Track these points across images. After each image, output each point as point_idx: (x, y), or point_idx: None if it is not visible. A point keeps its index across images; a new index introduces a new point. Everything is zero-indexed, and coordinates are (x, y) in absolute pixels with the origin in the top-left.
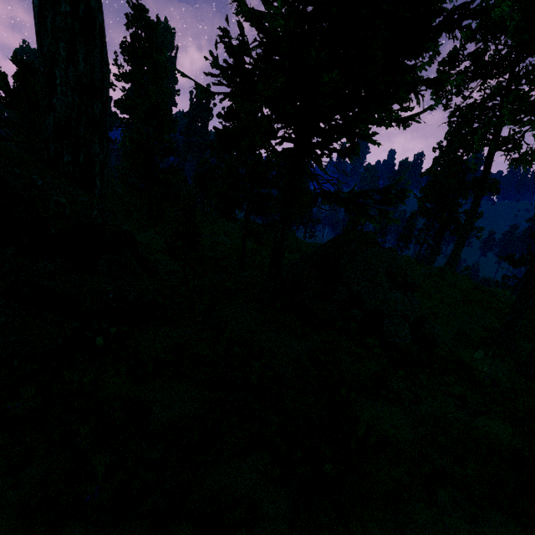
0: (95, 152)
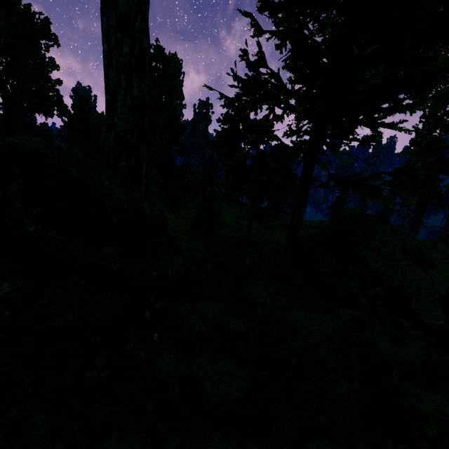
0: (143, 156)
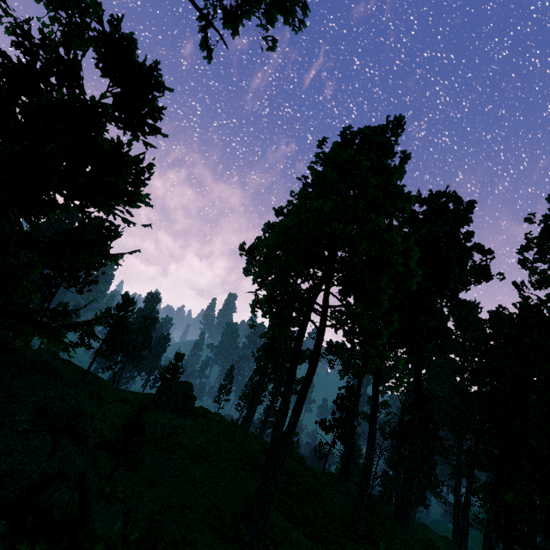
0: None
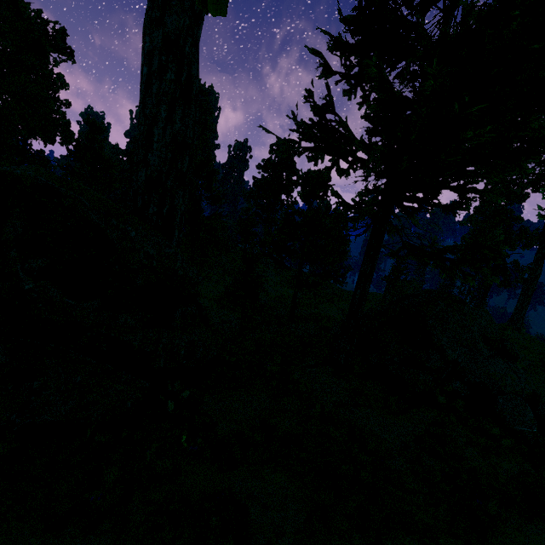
0: (178, 203)
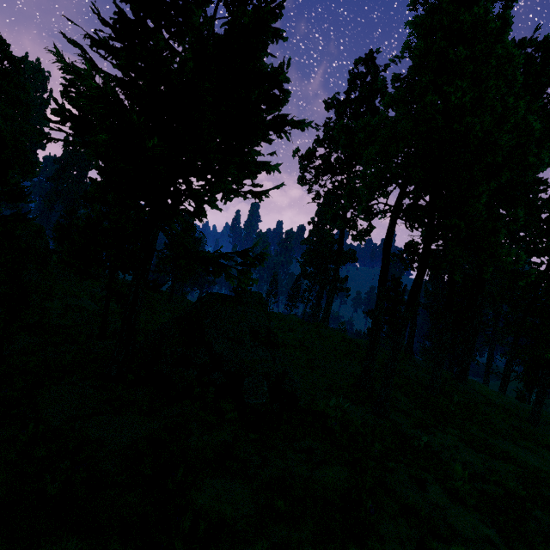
0: None
